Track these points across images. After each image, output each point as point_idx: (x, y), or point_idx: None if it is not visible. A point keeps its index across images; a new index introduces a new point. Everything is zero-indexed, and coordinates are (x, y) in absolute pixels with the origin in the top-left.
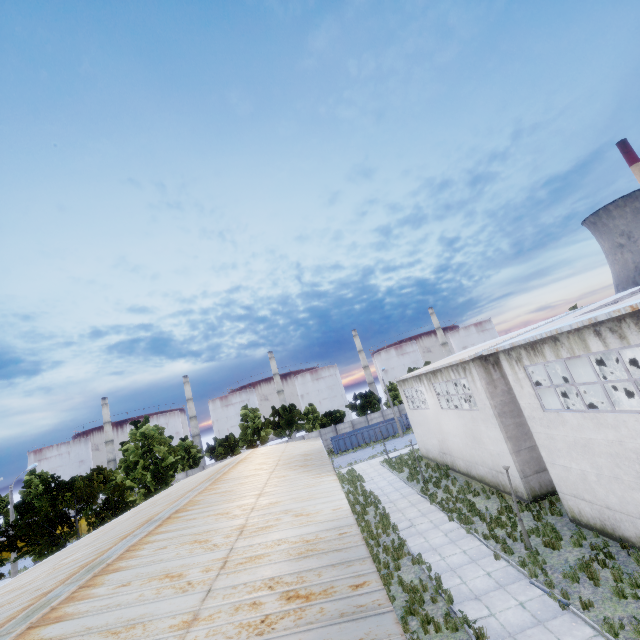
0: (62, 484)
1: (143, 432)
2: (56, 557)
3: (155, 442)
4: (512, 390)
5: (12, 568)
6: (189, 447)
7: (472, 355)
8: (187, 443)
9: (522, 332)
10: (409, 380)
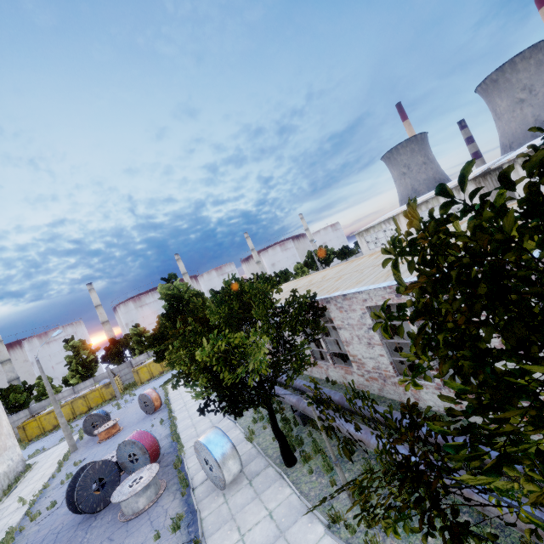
0: (188, 301)
1: (174, 286)
2: (338, 285)
3: (186, 294)
4: (488, 198)
5: (65, 431)
6: (142, 332)
7: (474, 175)
8: (139, 329)
9: (485, 167)
10: (377, 226)
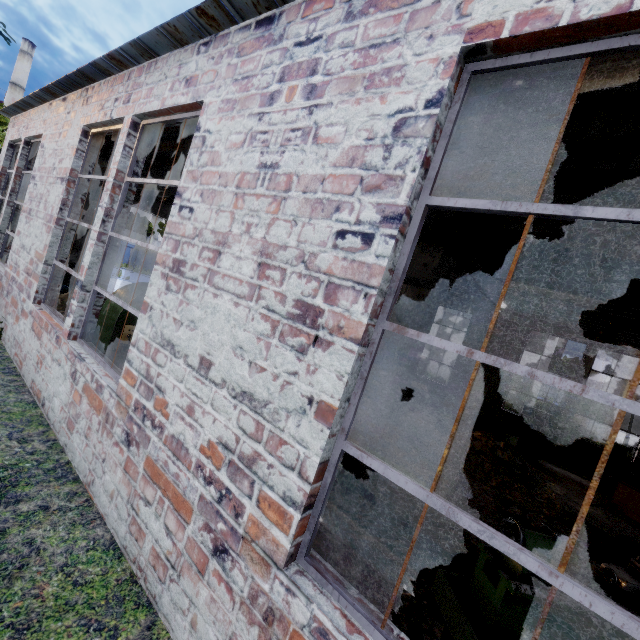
0: None
1: None
2: None
3: None
4: None
5: None
6: None
7: None
8: None
9: None
10: None
